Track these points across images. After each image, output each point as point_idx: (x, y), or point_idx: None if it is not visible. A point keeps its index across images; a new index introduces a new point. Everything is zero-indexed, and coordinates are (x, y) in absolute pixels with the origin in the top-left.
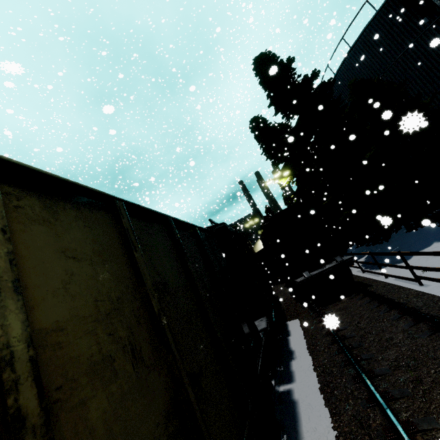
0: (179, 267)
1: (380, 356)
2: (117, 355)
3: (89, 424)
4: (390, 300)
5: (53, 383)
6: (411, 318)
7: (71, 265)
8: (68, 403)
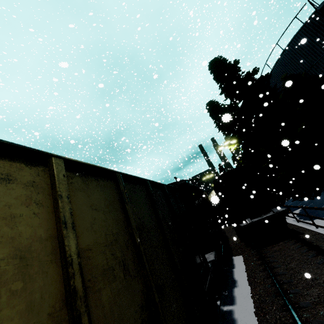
0: (152, 213)
1: (305, 292)
2: (115, 267)
3: (102, 302)
4: (317, 247)
5: (87, 277)
6: None
7: (94, 213)
8: (93, 289)
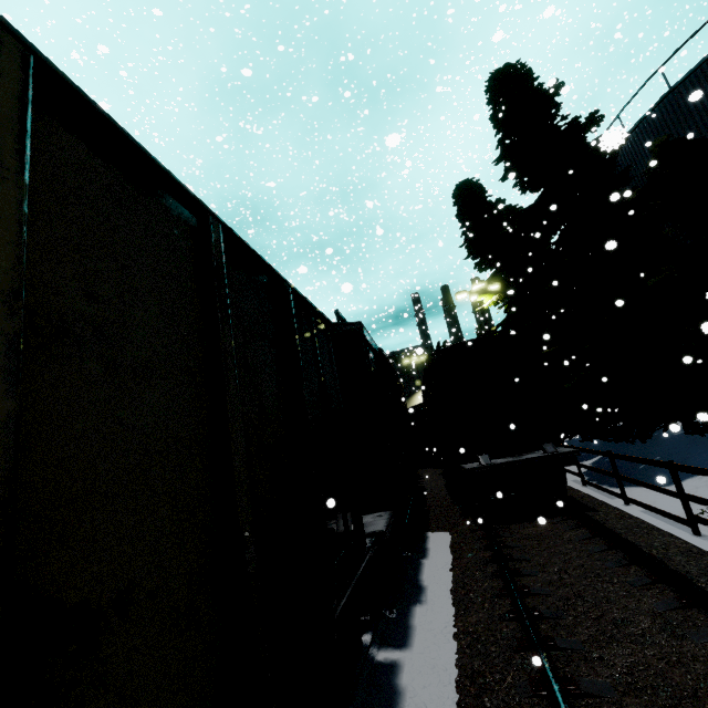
0: (193, 325)
1: (596, 652)
2: None
3: None
4: (634, 545)
5: None
6: (673, 593)
7: None
8: None
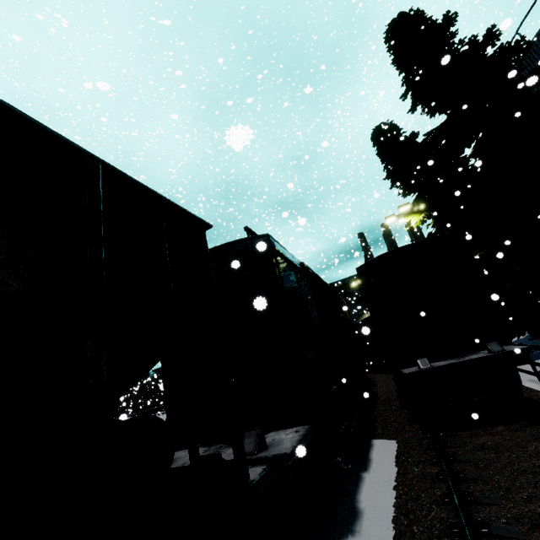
0: None
1: None
2: None
3: None
4: None
5: None
6: None
7: None
8: None
